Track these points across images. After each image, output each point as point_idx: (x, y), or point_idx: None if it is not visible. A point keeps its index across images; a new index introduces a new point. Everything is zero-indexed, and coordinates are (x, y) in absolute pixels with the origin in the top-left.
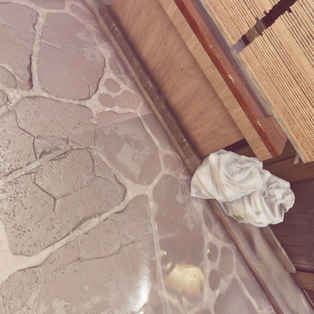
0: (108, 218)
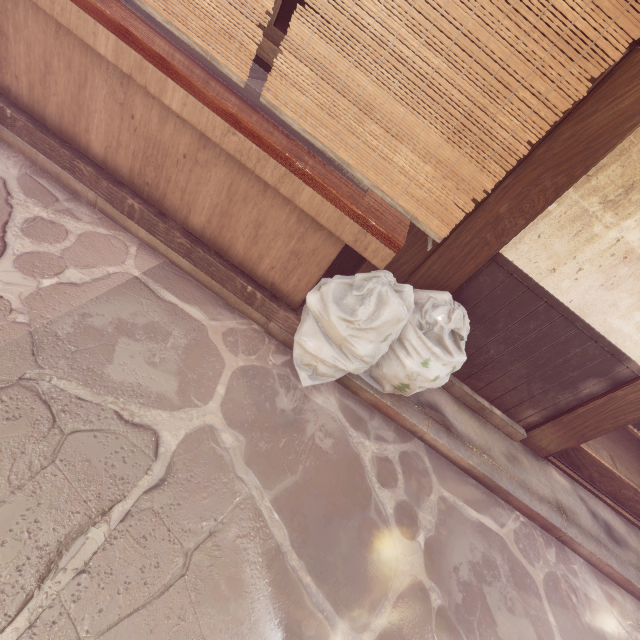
0: (132, 511)
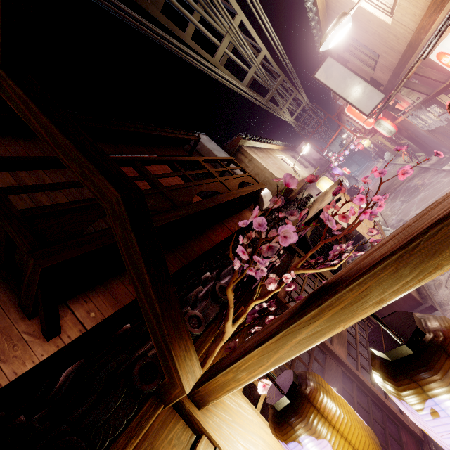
0: None
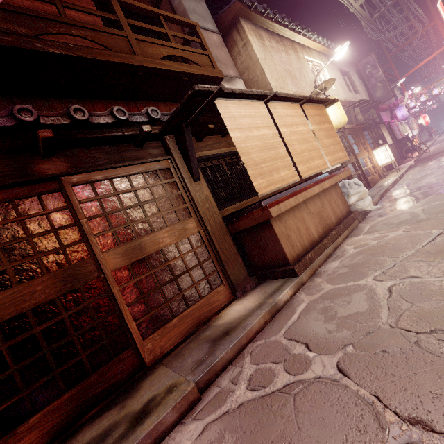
0: None
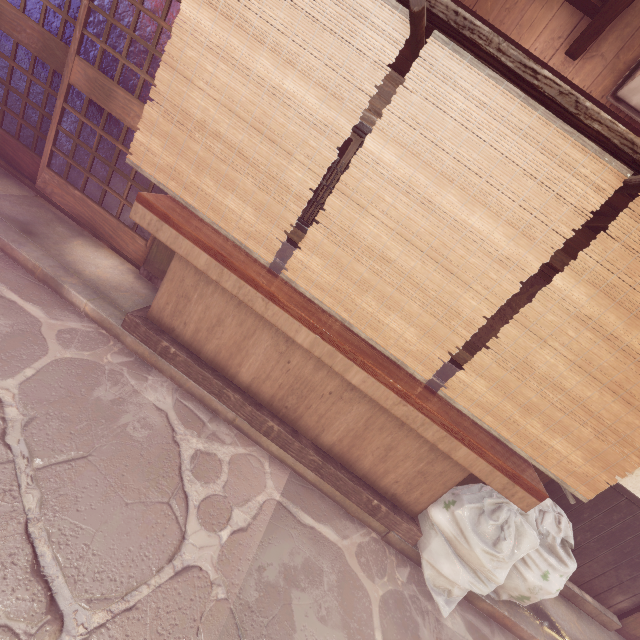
0: None
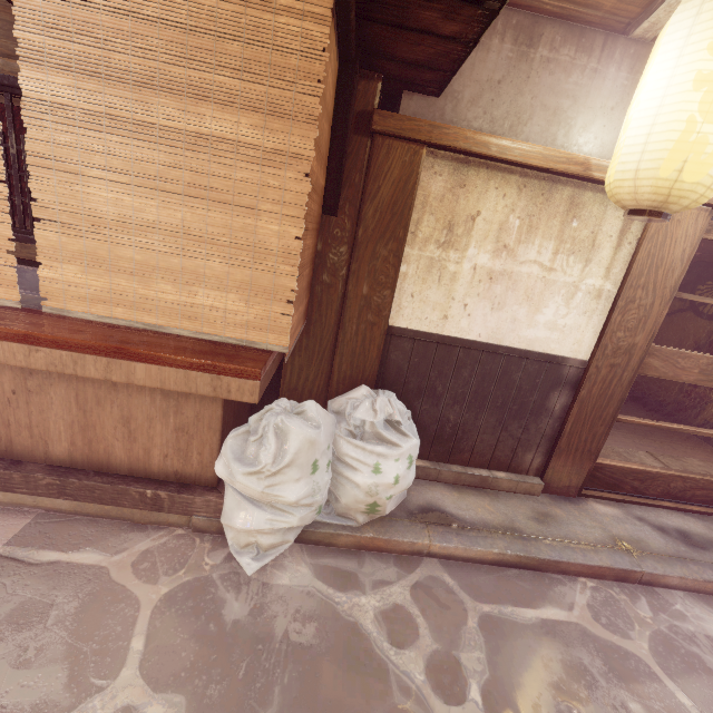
0: None
